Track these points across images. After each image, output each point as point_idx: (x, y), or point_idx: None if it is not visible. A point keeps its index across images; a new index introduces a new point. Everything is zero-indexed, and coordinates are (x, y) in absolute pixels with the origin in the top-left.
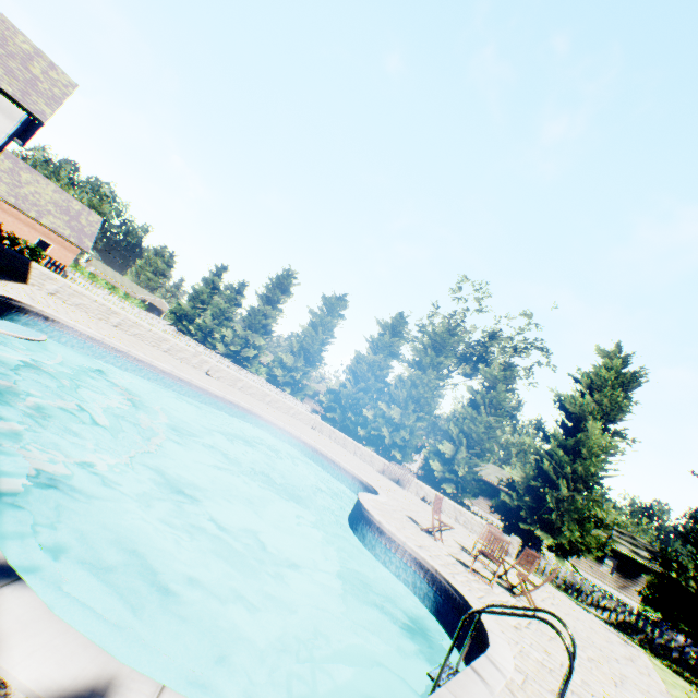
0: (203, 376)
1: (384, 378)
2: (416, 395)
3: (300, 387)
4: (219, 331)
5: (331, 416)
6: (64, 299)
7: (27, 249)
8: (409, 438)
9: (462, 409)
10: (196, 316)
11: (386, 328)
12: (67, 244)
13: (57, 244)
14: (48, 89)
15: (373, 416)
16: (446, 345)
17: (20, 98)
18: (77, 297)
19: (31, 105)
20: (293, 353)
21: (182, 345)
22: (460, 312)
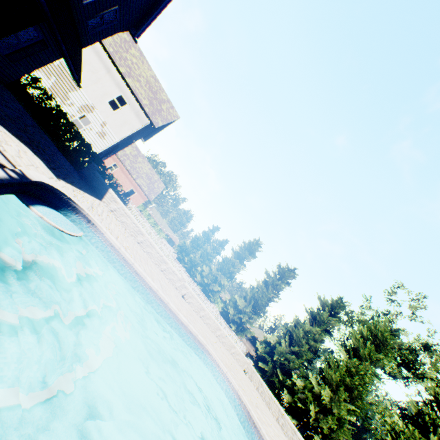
0: (179, 298)
1: (315, 349)
2: (348, 383)
3: (242, 327)
4: (201, 265)
5: (262, 365)
6: (117, 216)
7: (115, 183)
8: (335, 429)
9: (403, 425)
10: (191, 252)
11: (326, 306)
12: (142, 194)
13: (138, 193)
14: (165, 115)
15: (302, 386)
16: (387, 343)
17: (150, 115)
18: (125, 216)
19: (154, 118)
20: (245, 299)
21: (174, 269)
22: (393, 313)
